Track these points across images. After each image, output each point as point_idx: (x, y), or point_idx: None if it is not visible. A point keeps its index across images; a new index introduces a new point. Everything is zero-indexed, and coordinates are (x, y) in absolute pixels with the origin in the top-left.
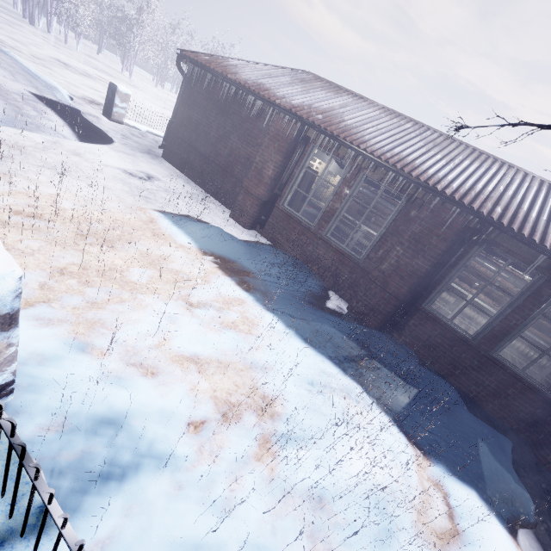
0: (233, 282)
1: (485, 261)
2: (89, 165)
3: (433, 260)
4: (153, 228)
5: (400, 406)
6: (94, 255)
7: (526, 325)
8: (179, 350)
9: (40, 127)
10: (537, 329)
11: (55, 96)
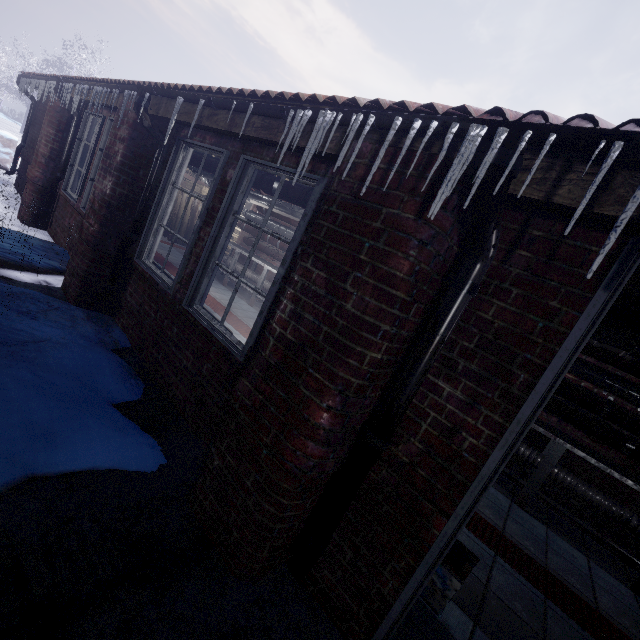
0: None
1: None
2: None
3: (118, 174)
4: None
5: None
6: None
7: (218, 240)
8: None
9: None
10: None
11: None
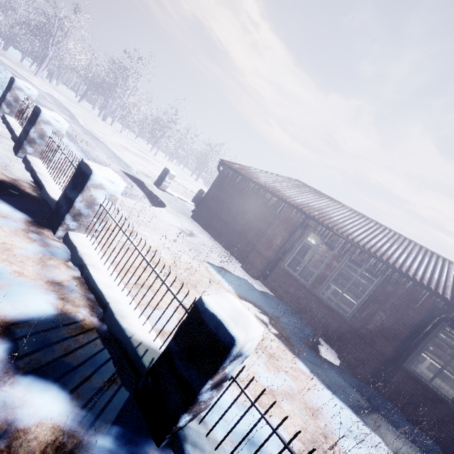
0: (266, 326)
1: None
2: (162, 224)
3: (411, 328)
4: (209, 276)
5: None
6: (191, 296)
7: None
8: (263, 384)
9: (134, 196)
10: None
11: (131, 172)
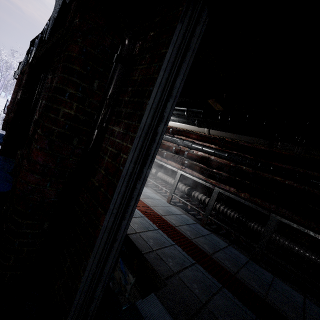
0: None
1: (166, 135)
2: None
3: (23, 88)
4: None
5: None
6: None
7: None
8: None
9: None
10: (211, 178)
11: None
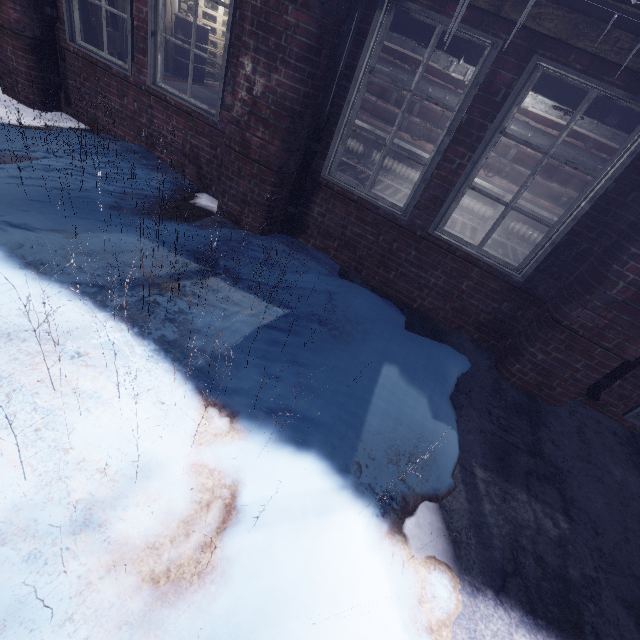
0: None
1: None
2: None
3: (302, 65)
4: None
5: (226, 347)
6: None
7: (477, 163)
8: None
9: None
10: (544, 198)
11: None
